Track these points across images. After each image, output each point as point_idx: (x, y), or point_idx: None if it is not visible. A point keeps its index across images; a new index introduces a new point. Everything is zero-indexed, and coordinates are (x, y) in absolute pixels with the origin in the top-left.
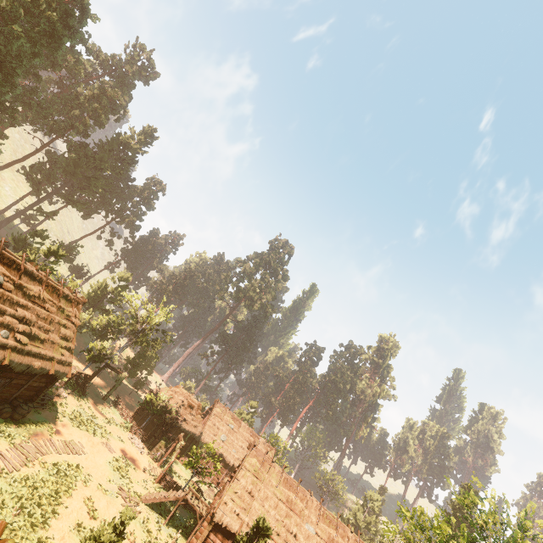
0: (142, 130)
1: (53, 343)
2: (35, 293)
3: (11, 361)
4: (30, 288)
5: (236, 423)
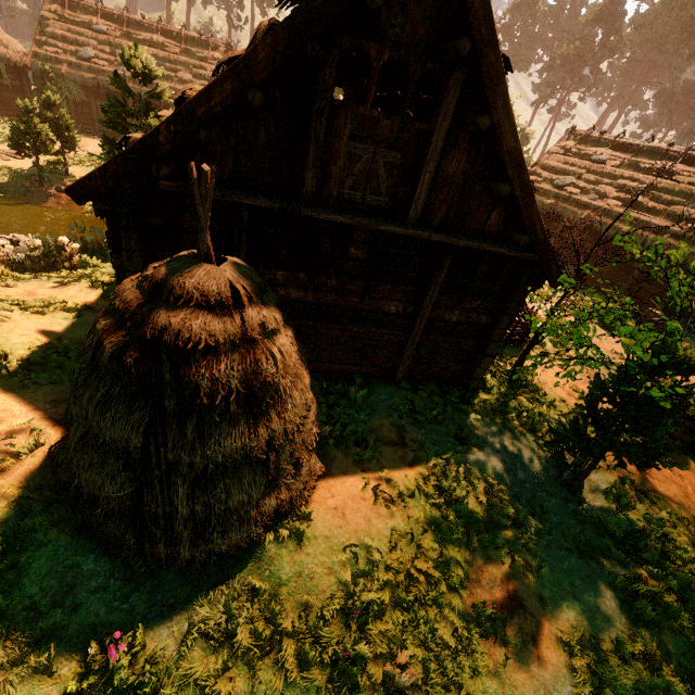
0: None
1: (186, 81)
2: (147, 39)
3: (136, 90)
4: (140, 34)
5: (622, 153)
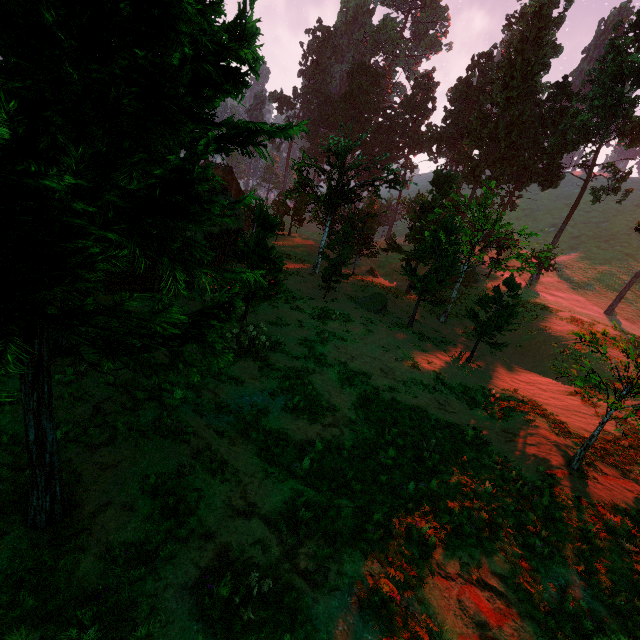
0: (526, 34)
1: None
2: None
3: None
4: None
5: None
